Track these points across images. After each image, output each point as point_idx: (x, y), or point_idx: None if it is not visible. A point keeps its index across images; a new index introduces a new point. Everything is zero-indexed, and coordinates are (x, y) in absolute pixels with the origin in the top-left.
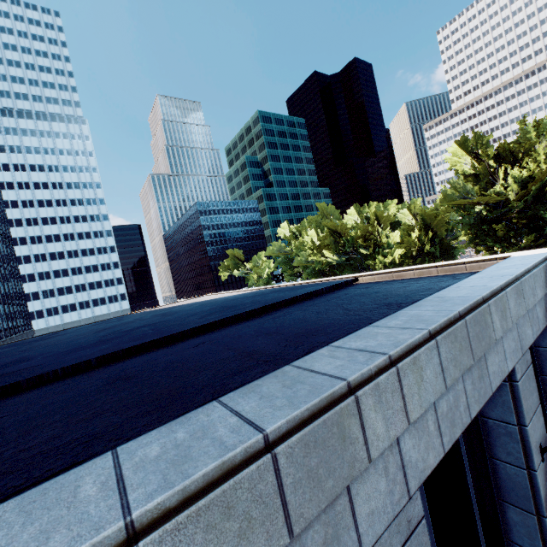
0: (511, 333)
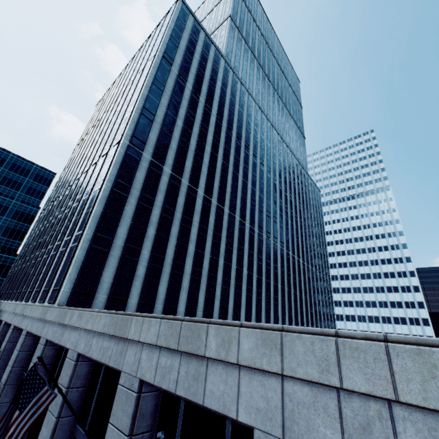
0: (263, 388)
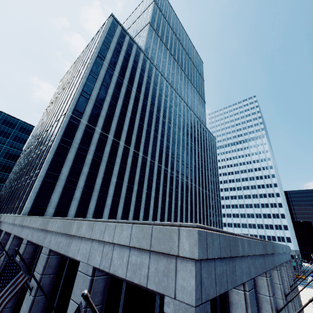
0: (86, 245)
